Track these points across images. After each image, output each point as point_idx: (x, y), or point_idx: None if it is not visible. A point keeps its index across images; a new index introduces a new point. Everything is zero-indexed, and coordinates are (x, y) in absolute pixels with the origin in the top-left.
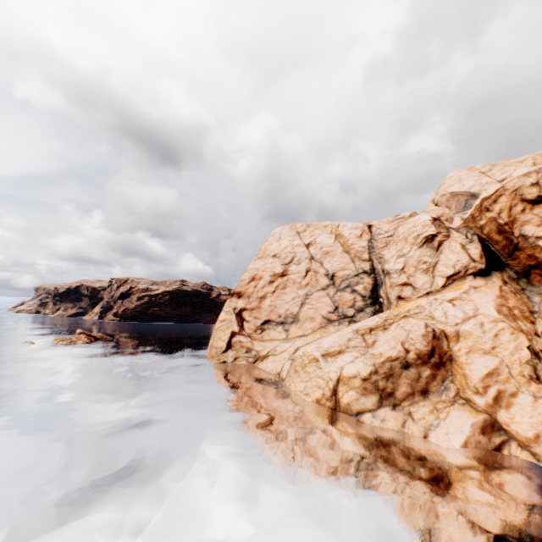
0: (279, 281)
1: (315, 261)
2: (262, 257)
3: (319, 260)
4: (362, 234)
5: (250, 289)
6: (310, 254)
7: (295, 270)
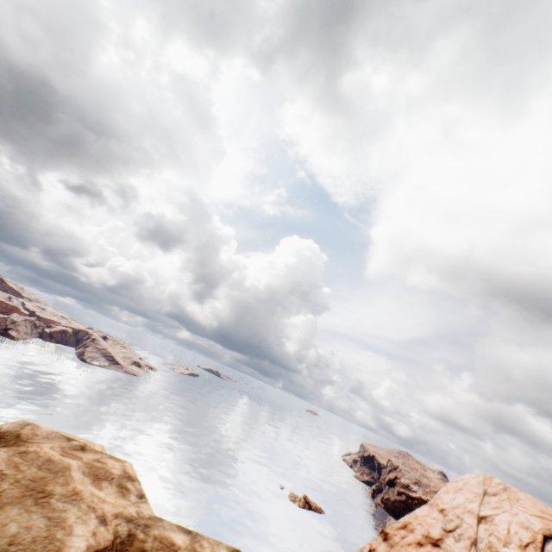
0: (426, 548)
1: (475, 549)
2: (431, 503)
3: (479, 551)
4: (528, 543)
5: (396, 536)
6: (475, 534)
7: (449, 546)
